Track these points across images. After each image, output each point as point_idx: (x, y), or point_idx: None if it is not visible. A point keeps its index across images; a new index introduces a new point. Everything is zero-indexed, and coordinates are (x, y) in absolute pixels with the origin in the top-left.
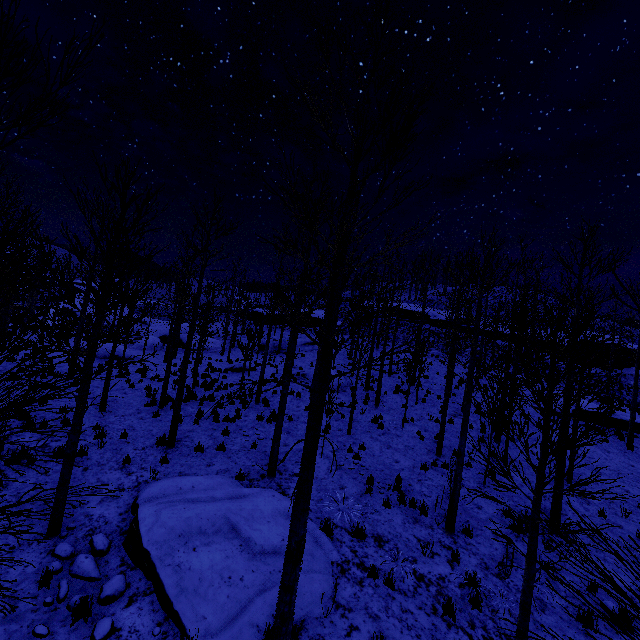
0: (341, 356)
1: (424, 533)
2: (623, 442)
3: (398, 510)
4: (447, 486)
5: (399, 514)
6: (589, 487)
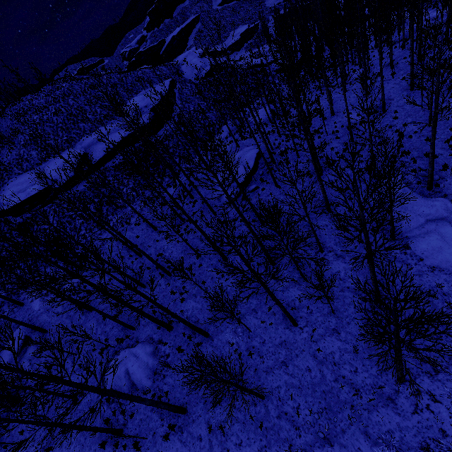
0: (77, 317)
1: (406, 402)
2: (271, 185)
3: (382, 409)
4: (340, 344)
5: (388, 412)
6: (324, 243)
